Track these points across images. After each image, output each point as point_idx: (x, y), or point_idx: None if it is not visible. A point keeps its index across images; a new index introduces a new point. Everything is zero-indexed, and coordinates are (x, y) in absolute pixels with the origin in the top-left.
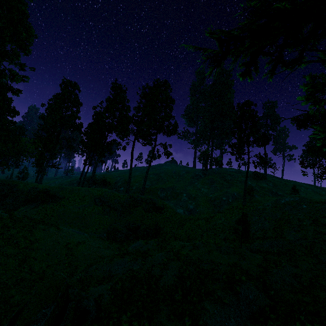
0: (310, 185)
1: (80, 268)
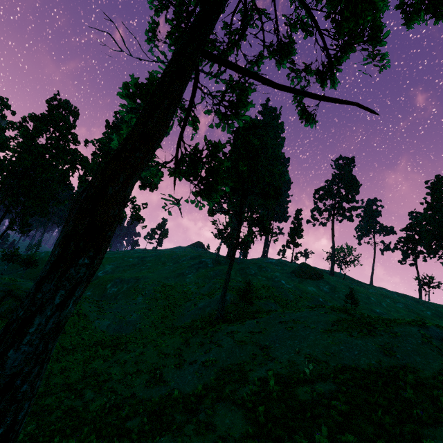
0: (407, 297)
1: None
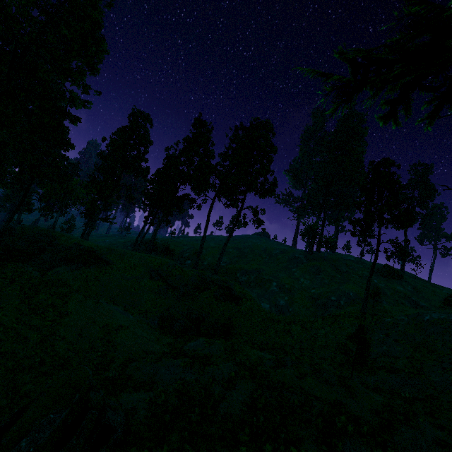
0: None
1: (116, 363)
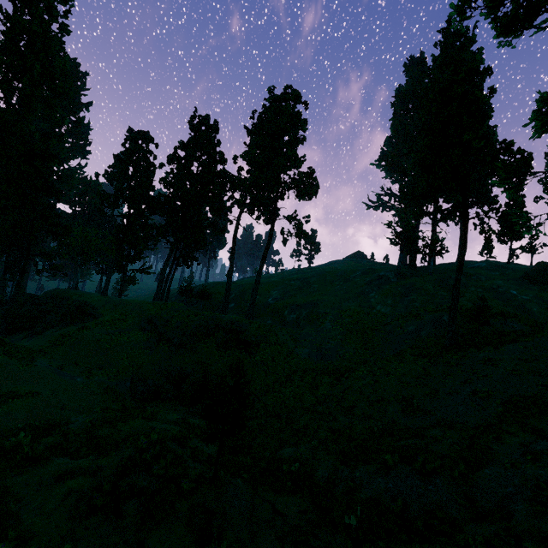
0: None
1: None
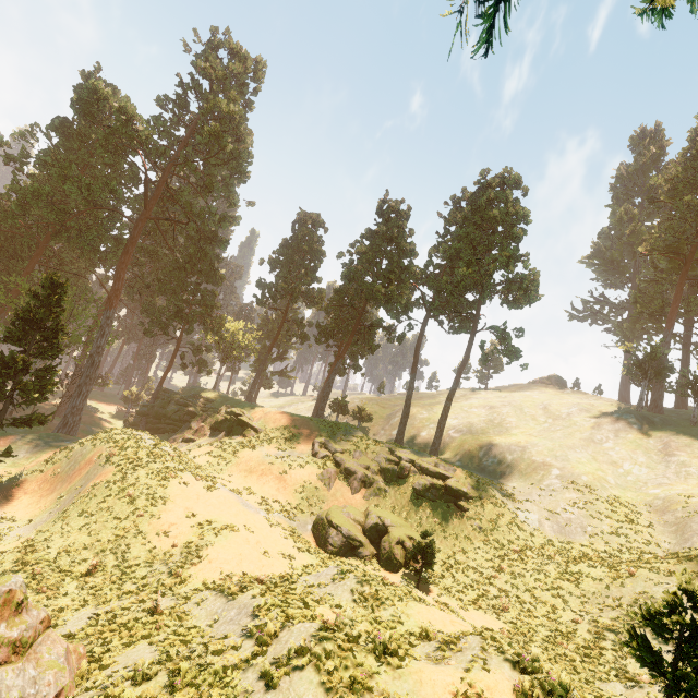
0: None
1: (188, 585)
